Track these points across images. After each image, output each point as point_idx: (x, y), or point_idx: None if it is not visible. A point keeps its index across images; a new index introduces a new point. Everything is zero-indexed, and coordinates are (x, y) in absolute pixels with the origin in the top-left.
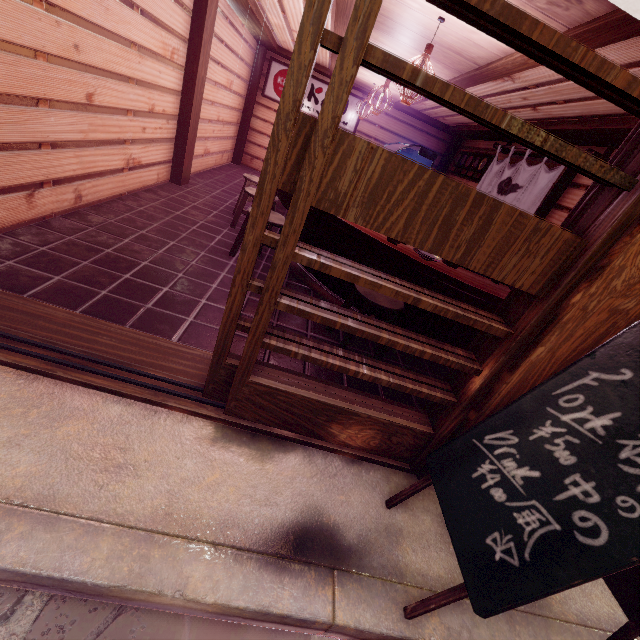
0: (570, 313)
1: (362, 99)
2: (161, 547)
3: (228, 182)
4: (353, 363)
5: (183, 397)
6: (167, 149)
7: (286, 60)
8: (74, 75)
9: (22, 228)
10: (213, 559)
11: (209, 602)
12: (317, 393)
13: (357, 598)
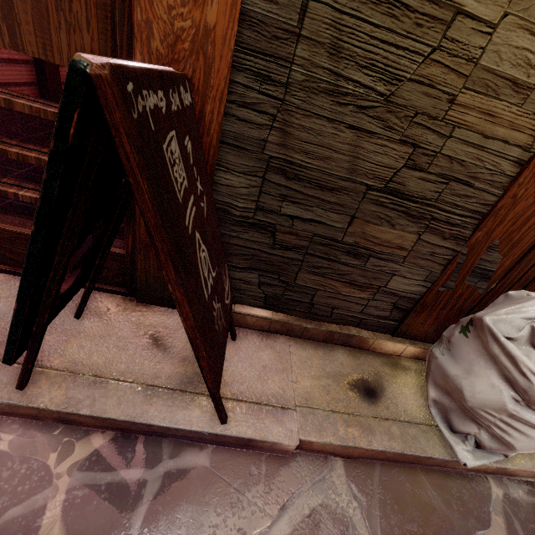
0: None
1: None
2: None
3: None
4: (18, 188)
5: None
6: (25, 73)
7: None
8: None
9: None
10: None
11: None
12: (7, 224)
13: None
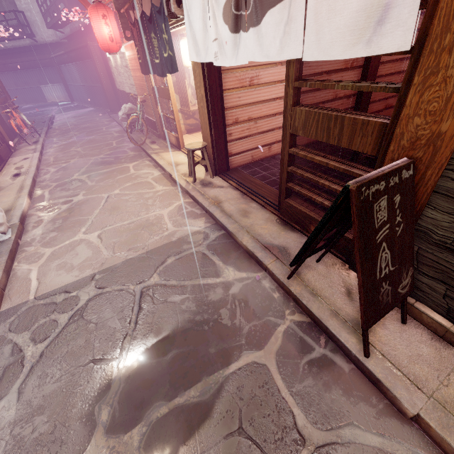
0: (385, 163)
1: None
2: (243, 231)
3: None
4: (316, 196)
5: (272, 207)
6: None
7: None
8: None
9: (265, 159)
10: (250, 239)
11: (244, 244)
12: (306, 210)
13: (278, 267)
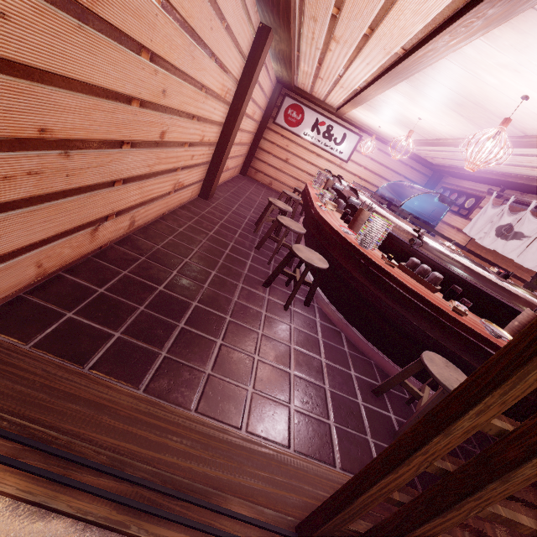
0: None
1: (358, 133)
2: None
3: (241, 195)
4: None
5: None
6: (203, 170)
7: (297, 96)
8: (156, 117)
9: (81, 262)
10: None
11: None
12: None
13: None
